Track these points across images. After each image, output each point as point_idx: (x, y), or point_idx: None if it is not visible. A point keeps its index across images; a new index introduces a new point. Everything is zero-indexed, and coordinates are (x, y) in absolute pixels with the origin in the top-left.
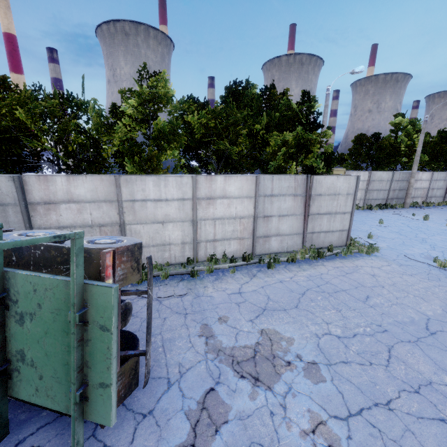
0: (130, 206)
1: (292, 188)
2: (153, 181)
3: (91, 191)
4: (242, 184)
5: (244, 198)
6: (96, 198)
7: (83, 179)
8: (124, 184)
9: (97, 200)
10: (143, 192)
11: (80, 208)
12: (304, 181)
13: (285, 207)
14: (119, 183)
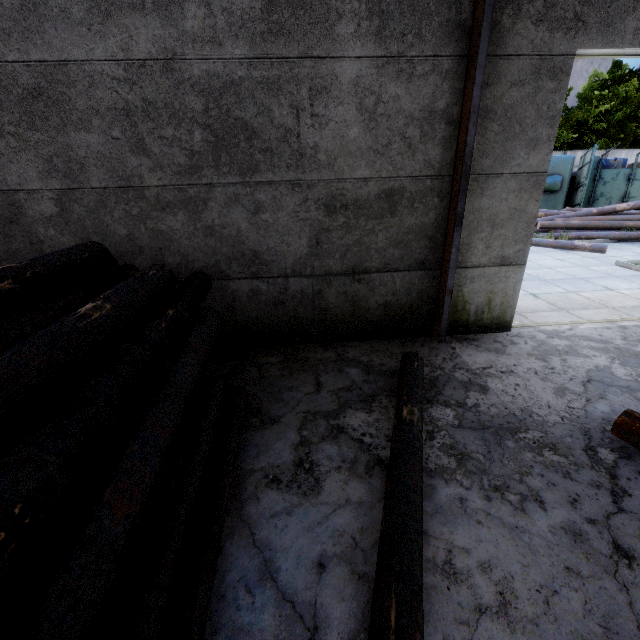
0: None
1: None
2: (625, 153)
3: None
4: None
5: None
6: None
7: None
8: (609, 156)
9: None
10: None
11: None
12: None
13: None
14: (607, 155)
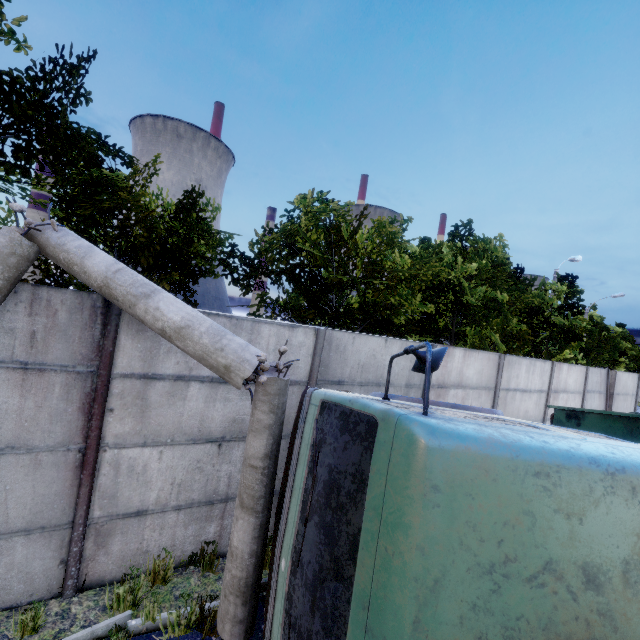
0: (504, 397)
1: (598, 384)
2: (525, 366)
3: (478, 373)
4: (577, 376)
5: (576, 393)
6: (479, 382)
7: (475, 356)
8: (506, 367)
9: (479, 385)
10: (516, 379)
11: (464, 396)
12: (605, 377)
13: (594, 407)
14: (501, 365)
